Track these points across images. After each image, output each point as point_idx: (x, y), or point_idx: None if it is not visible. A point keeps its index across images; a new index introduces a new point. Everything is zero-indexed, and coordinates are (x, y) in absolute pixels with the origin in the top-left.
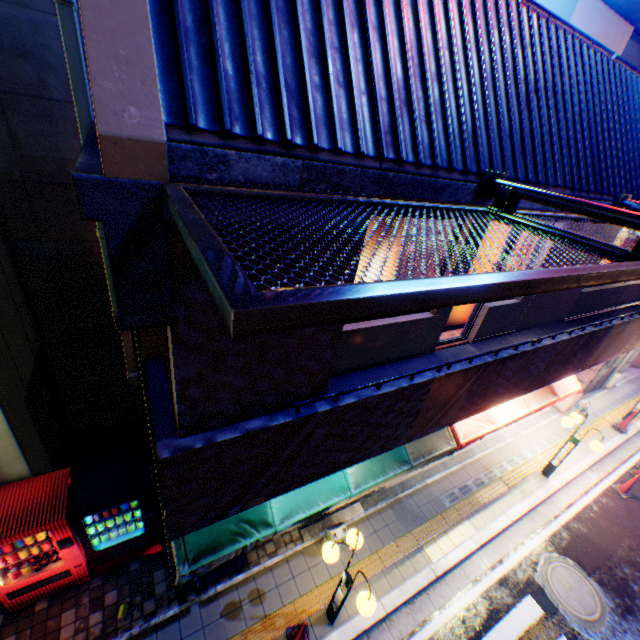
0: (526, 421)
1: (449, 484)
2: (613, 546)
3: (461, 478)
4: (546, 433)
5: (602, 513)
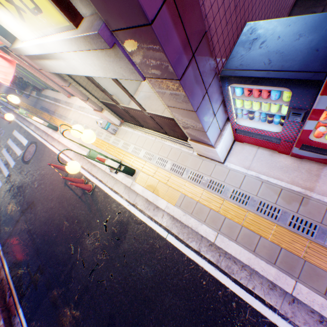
0: (88, 109)
1: (46, 105)
2: (42, 165)
3: (49, 106)
4: (85, 122)
5: (54, 161)
